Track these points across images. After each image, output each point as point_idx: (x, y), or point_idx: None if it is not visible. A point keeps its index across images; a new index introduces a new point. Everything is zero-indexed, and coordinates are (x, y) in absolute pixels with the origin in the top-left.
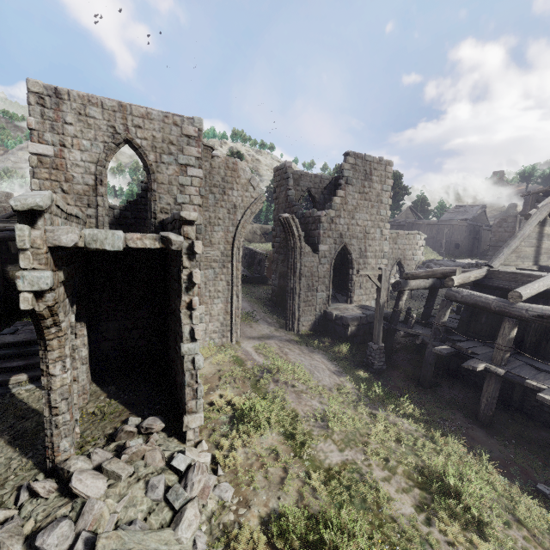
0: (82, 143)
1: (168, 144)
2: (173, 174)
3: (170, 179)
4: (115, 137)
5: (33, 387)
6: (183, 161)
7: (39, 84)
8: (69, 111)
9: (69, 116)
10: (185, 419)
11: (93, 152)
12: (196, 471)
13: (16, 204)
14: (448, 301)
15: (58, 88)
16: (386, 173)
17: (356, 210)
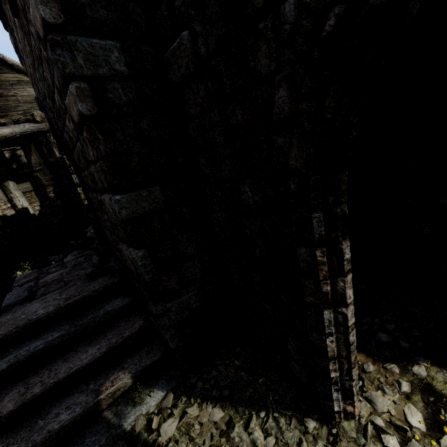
0: None
1: None
2: None
3: None
4: None
5: (162, 396)
6: None
7: None
8: None
9: None
10: None
11: None
12: None
13: None
14: None
15: None
16: None
17: None
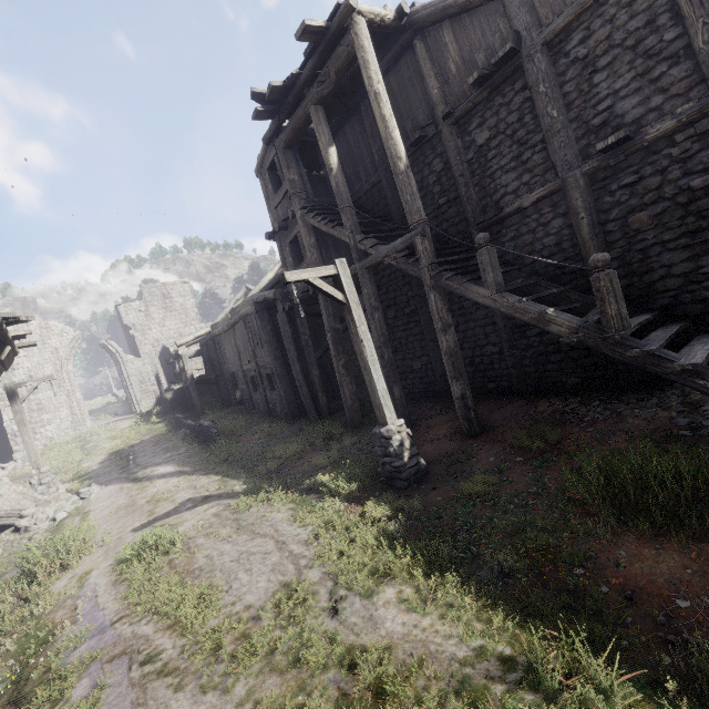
0: None
1: None
2: None
3: None
4: None
5: None
6: None
7: None
8: None
9: None
10: (13, 455)
11: None
12: (10, 463)
13: None
14: (174, 360)
15: None
16: (184, 288)
17: (165, 321)
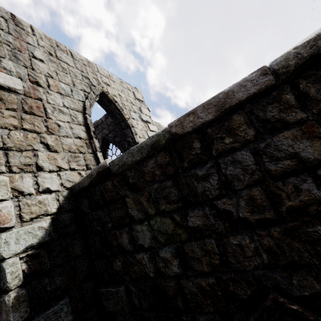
0: (60, 86)
1: (130, 104)
2: (142, 128)
3: (142, 133)
4: (92, 88)
5: None
6: (144, 118)
7: None
8: (35, 45)
9: (36, 51)
10: None
11: (75, 98)
12: None
13: None
14: None
15: (17, 17)
16: None
17: None
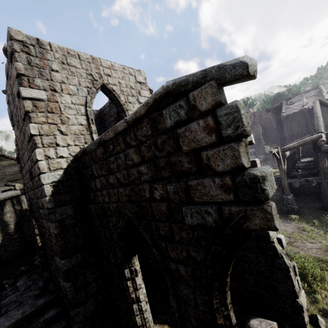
0: (70, 88)
1: (130, 89)
2: None
3: None
4: (94, 83)
5: None
6: (142, 101)
7: (22, 33)
8: (53, 60)
9: (54, 64)
10: (303, 303)
11: (80, 95)
12: None
13: (249, 63)
14: (324, 153)
15: (40, 40)
16: None
17: None
